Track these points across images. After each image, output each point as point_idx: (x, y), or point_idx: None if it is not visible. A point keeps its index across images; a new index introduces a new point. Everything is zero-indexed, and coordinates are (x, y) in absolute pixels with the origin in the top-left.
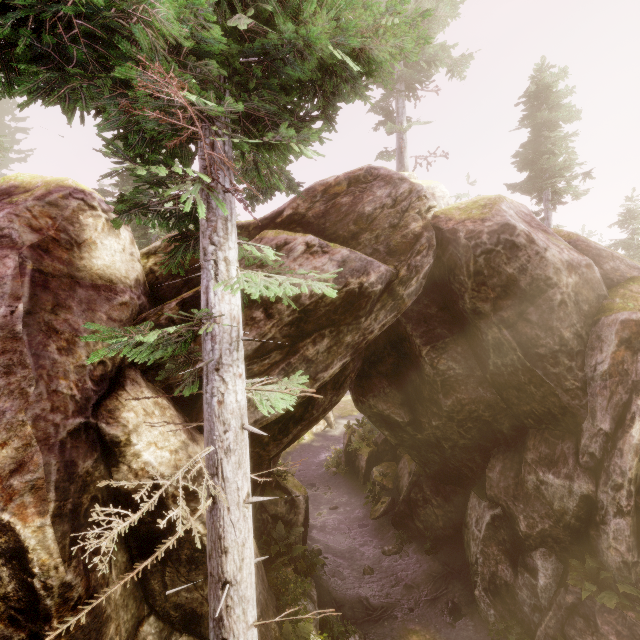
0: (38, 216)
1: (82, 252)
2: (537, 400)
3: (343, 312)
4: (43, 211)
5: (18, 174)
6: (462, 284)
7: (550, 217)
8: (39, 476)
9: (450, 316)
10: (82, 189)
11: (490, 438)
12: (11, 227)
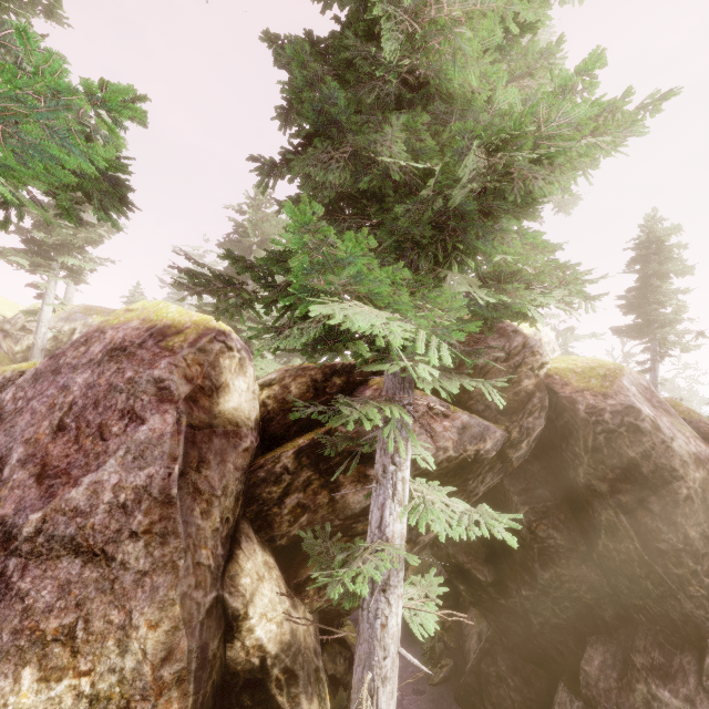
0: (191, 364)
1: (219, 397)
2: (653, 598)
3: (453, 474)
4: (195, 358)
5: (162, 303)
6: (576, 456)
7: (657, 369)
8: (183, 665)
9: (553, 477)
10: (223, 330)
11: (588, 622)
12: (171, 379)
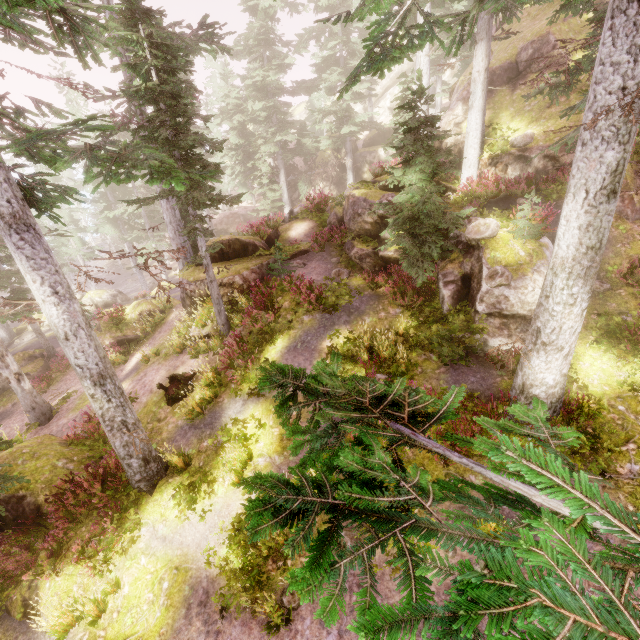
0: None
1: None
2: None
3: None
4: None
5: None
6: None
7: None
8: None
9: None
10: None
11: None
12: None
